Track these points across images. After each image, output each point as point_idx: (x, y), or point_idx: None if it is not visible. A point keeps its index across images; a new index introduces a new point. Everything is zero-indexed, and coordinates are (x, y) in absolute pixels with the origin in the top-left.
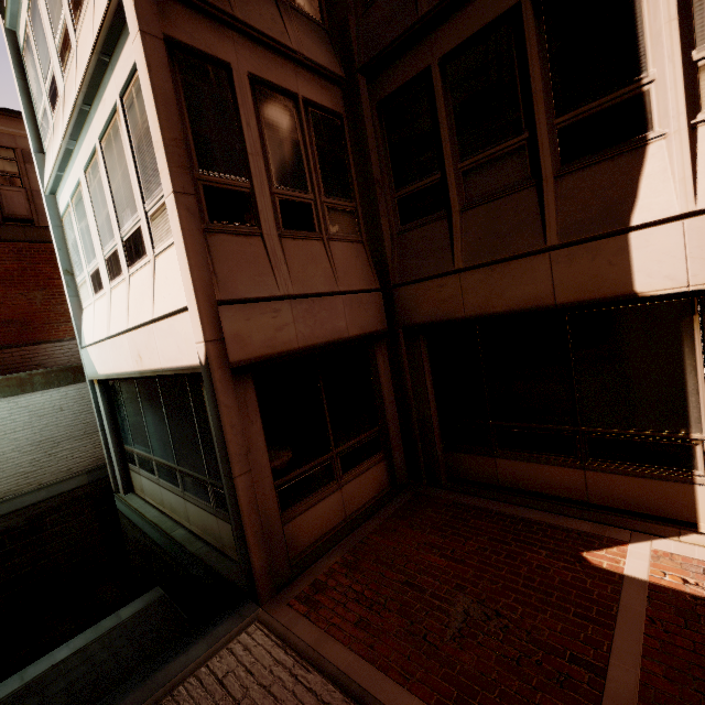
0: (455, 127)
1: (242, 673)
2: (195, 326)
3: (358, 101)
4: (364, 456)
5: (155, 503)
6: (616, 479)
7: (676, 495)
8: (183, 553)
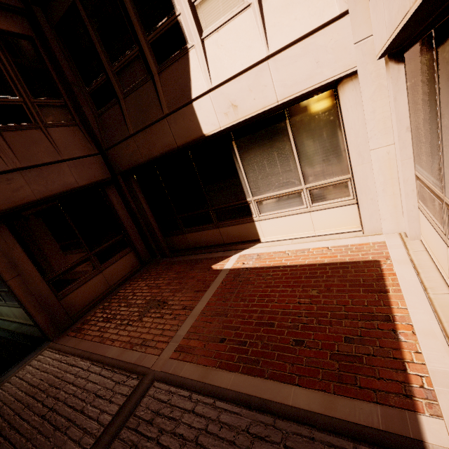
0: (102, 43)
1: (34, 371)
2: None
3: (40, 26)
4: (115, 252)
5: None
6: (230, 229)
7: (250, 228)
8: (16, 335)
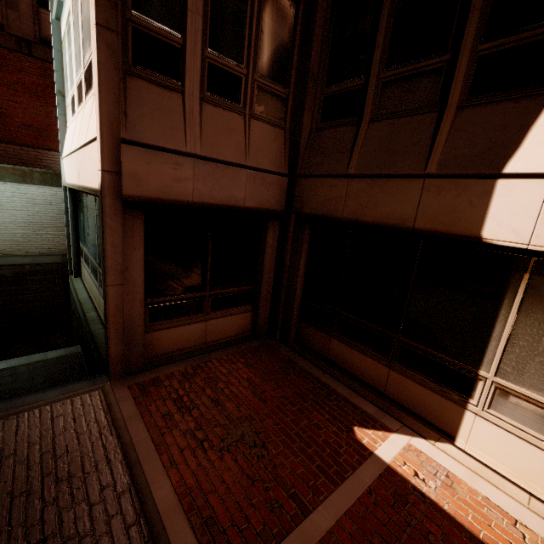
0: (391, 33)
1: (69, 419)
2: (98, 155)
3: None
4: (234, 304)
5: (88, 290)
6: (410, 384)
7: (449, 411)
8: (87, 328)
